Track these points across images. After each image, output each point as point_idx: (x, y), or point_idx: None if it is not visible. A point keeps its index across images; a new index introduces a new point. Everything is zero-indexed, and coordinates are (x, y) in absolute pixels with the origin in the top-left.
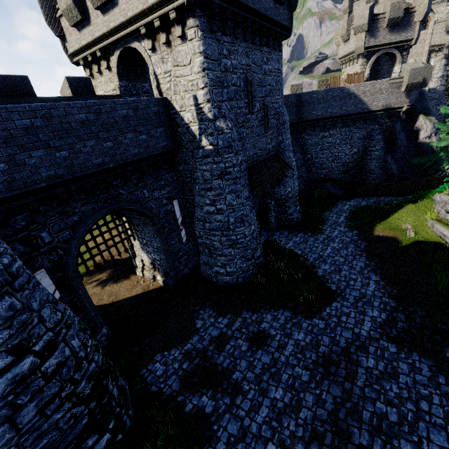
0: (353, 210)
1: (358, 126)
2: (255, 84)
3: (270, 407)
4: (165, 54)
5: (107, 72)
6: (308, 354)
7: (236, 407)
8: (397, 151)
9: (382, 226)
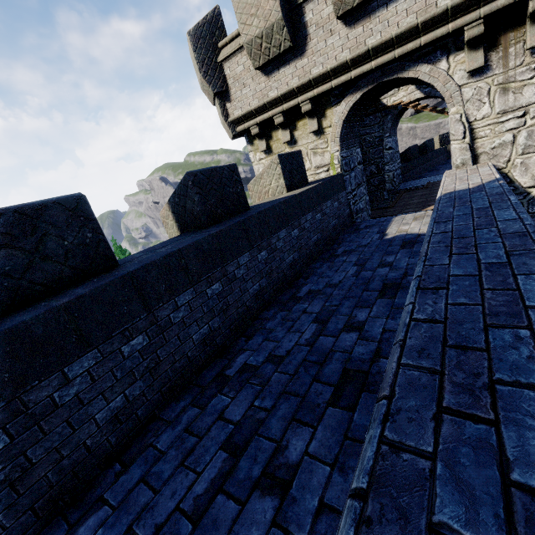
0: None
1: None
2: None
3: None
4: (520, 71)
5: (310, 138)
6: None
7: None
8: None
9: None
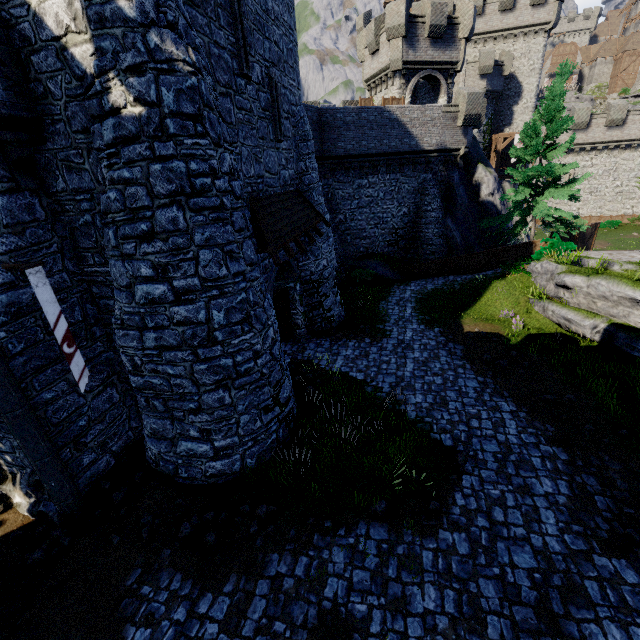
0: (419, 296)
1: (406, 173)
2: (249, 18)
3: None
4: None
5: None
6: None
7: None
8: (458, 213)
9: (471, 316)
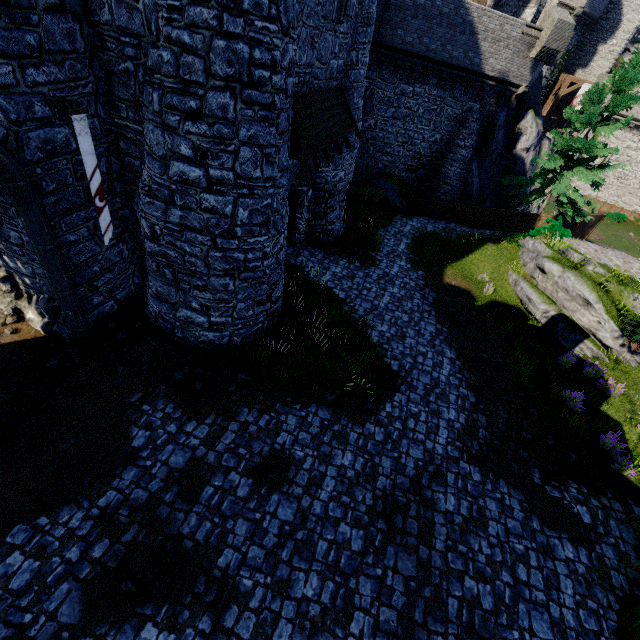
0: (417, 235)
1: (455, 95)
2: None
3: (296, 620)
4: None
5: None
6: (360, 495)
7: (224, 638)
8: (487, 159)
9: (454, 270)
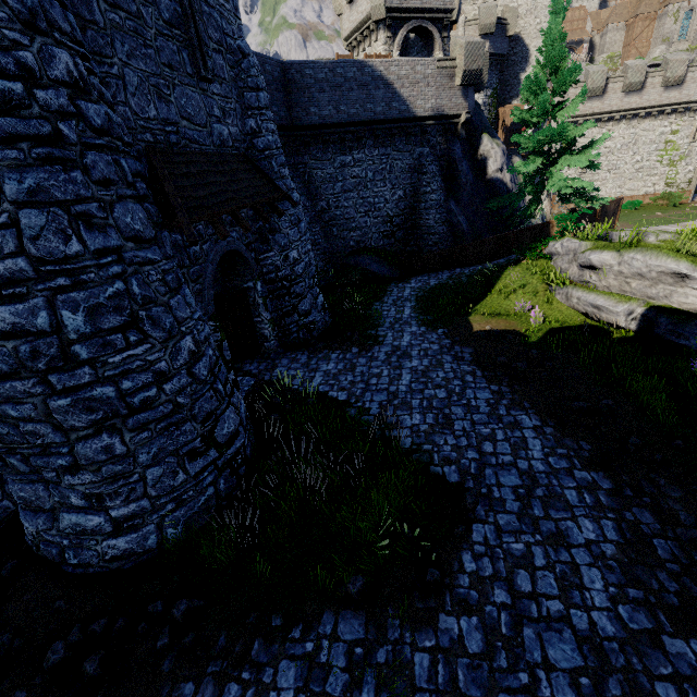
0: (420, 294)
1: (398, 147)
2: None
3: None
4: None
5: None
6: None
7: None
8: (462, 194)
9: (481, 312)
